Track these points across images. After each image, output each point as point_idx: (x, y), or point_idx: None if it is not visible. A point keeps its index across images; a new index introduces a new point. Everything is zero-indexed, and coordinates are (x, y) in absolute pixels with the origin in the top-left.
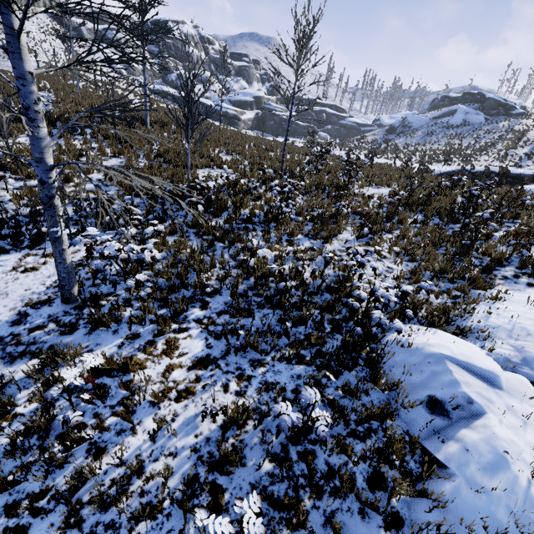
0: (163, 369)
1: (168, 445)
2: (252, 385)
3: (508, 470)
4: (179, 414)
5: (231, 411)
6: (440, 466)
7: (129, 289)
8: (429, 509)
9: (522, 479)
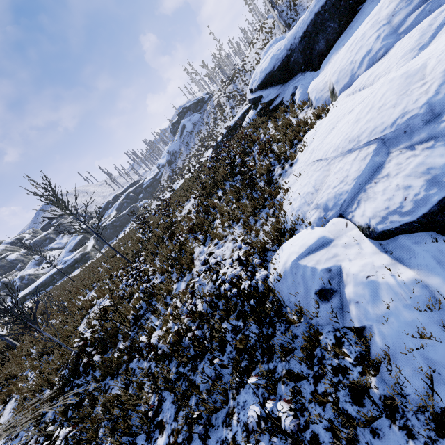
0: None
1: None
2: (240, 442)
3: (380, 285)
4: None
5: None
6: (363, 330)
7: None
8: (387, 371)
9: (389, 280)
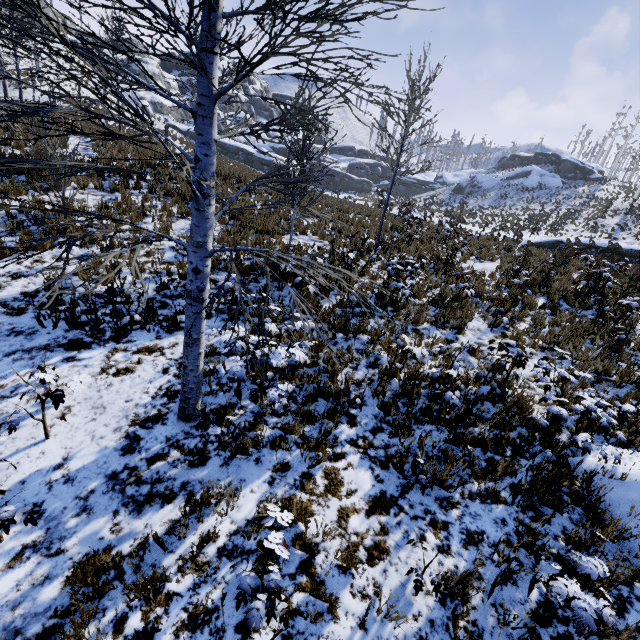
0: (335, 515)
1: (386, 635)
2: (453, 535)
3: None
4: (381, 584)
5: (454, 580)
6: None
7: (273, 402)
8: None
9: None
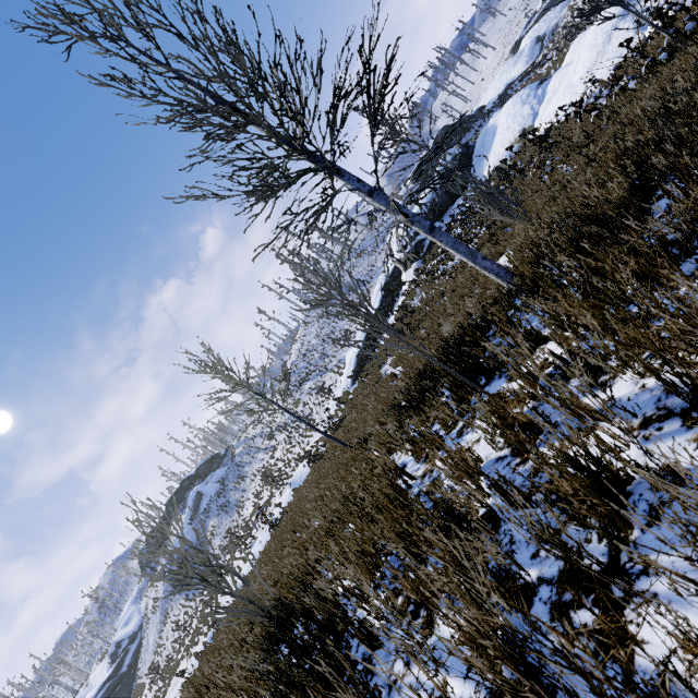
0: None
1: None
2: None
3: None
4: None
5: None
6: None
7: None
8: None
9: None
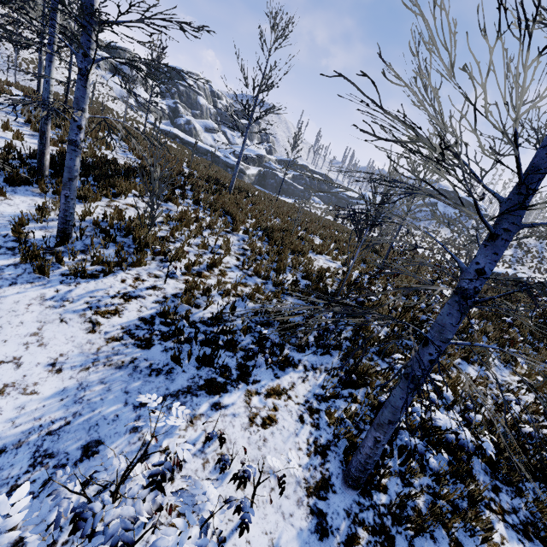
0: None
1: None
2: None
3: None
4: None
5: None
6: None
7: (437, 472)
8: None
9: None
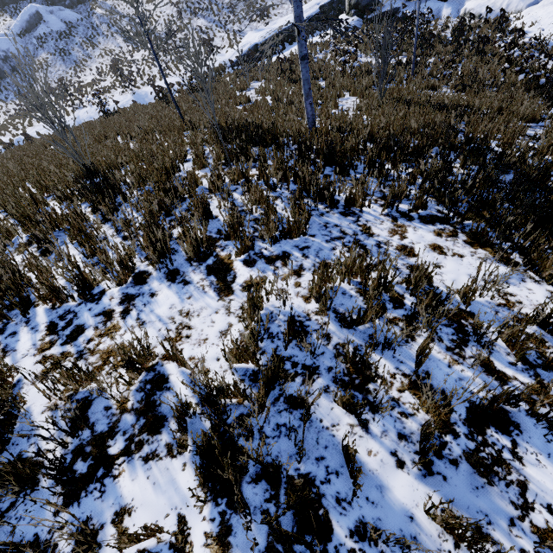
0: None
1: None
2: None
3: None
4: None
5: None
6: None
7: None
8: None
9: None
